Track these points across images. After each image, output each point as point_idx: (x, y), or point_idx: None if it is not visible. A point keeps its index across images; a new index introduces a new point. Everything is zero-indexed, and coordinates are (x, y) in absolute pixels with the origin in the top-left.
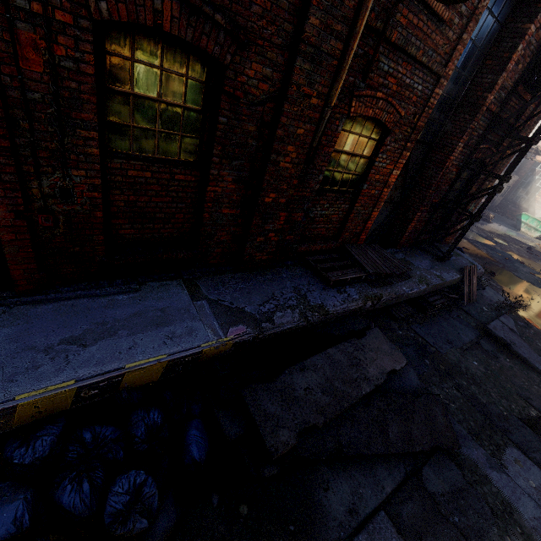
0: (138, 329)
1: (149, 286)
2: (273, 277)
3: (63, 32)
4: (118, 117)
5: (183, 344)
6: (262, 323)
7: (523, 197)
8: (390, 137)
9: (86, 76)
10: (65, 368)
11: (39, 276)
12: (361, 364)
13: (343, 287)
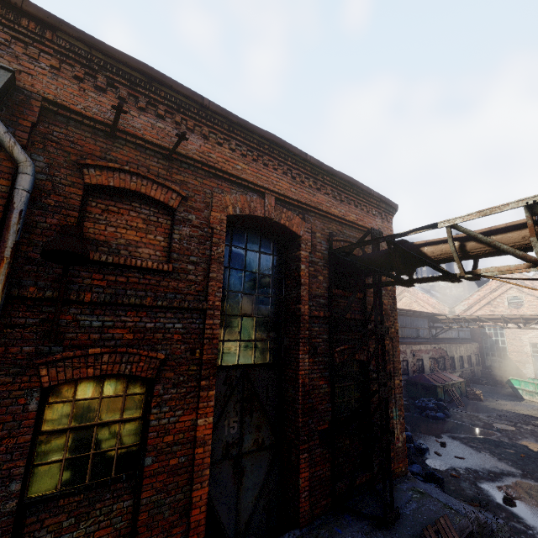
0: None
1: None
2: None
3: None
4: None
5: None
6: None
7: (499, 360)
8: (163, 384)
9: None
10: None
11: None
12: None
13: None
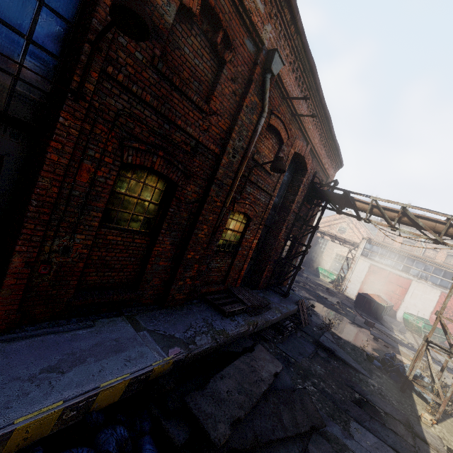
0: (102, 356)
1: (100, 322)
2: (188, 312)
3: (105, 166)
4: (113, 205)
5: (139, 364)
6: (189, 345)
7: (316, 257)
8: (252, 222)
9: (108, 185)
10: (51, 392)
11: (14, 316)
12: (257, 370)
13: (233, 317)
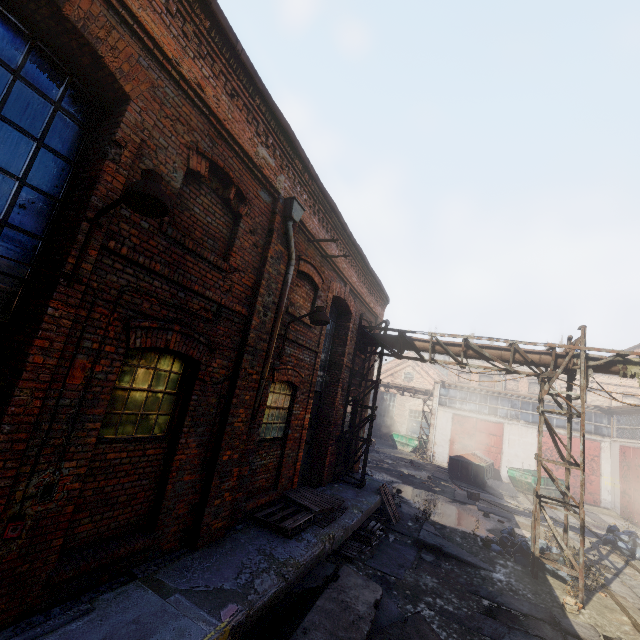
0: None
1: (103, 600)
2: (233, 545)
3: (106, 357)
4: (114, 407)
5: None
6: (247, 596)
7: (387, 420)
8: (299, 391)
9: (110, 382)
10: None
11: None
12: (350, 605)
13: (300, 535)
